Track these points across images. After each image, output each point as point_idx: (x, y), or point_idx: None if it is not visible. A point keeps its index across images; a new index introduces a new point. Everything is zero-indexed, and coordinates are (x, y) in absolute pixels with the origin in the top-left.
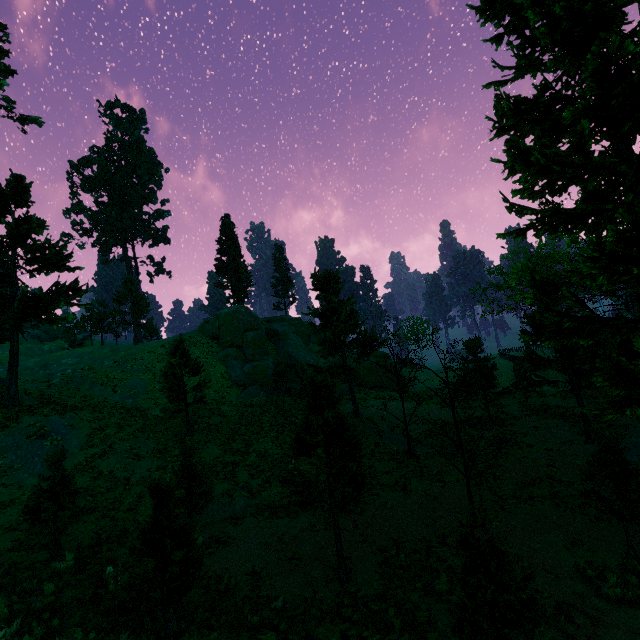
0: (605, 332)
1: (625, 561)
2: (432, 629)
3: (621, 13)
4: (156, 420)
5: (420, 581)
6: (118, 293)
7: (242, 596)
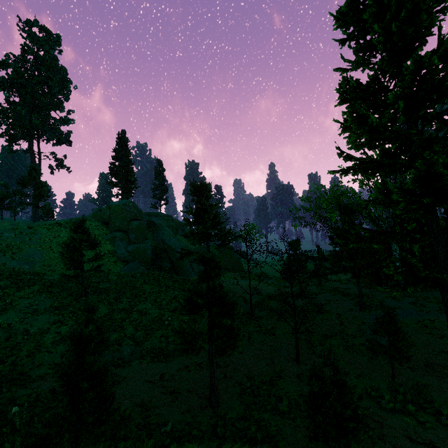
0: (389, 240)
1: (392, 384)
2: (281, 438)
3: (425, 40)
4: (53, 283)
5: (268, 404)
6: (22, 178)
7: (136, 424)
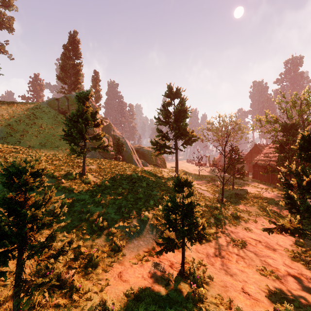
0: None
1: None
2: None
3: None
4: None
5: None
6: None
7: None
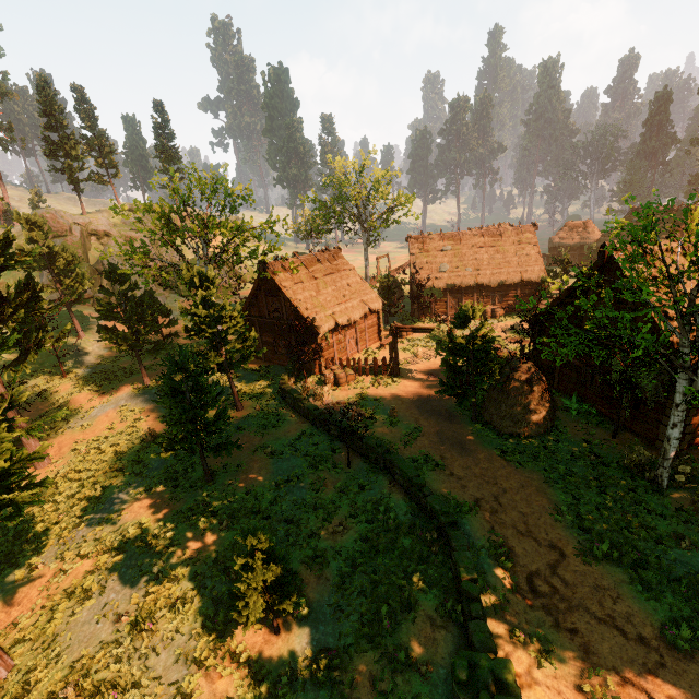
0: None
1: None
2: None
3: None
4: None
5: None
6: None
7: None
